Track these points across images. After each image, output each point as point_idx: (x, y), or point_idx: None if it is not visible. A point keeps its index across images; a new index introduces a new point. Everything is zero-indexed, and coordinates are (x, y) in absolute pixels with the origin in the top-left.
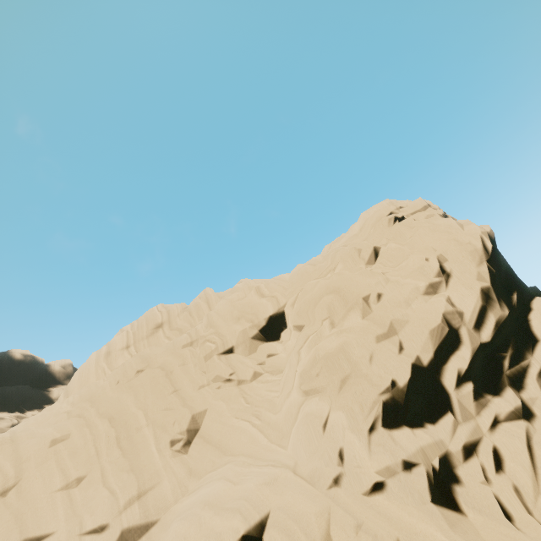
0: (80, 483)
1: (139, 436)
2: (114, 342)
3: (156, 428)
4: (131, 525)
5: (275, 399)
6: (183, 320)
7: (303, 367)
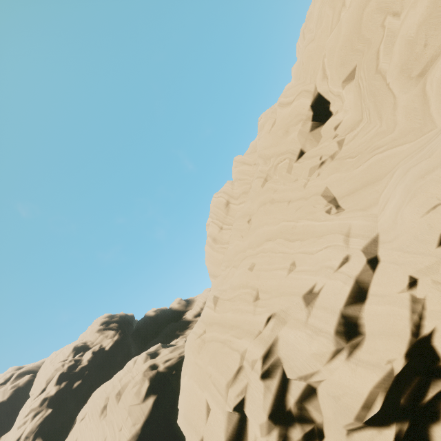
0: (296, 265)
1: (300, 228)
2: (211, 232)
3: (305, 217)
4: (363, 246)
5: (380, 129)
6: (239, 187)
7: (396, 68)
